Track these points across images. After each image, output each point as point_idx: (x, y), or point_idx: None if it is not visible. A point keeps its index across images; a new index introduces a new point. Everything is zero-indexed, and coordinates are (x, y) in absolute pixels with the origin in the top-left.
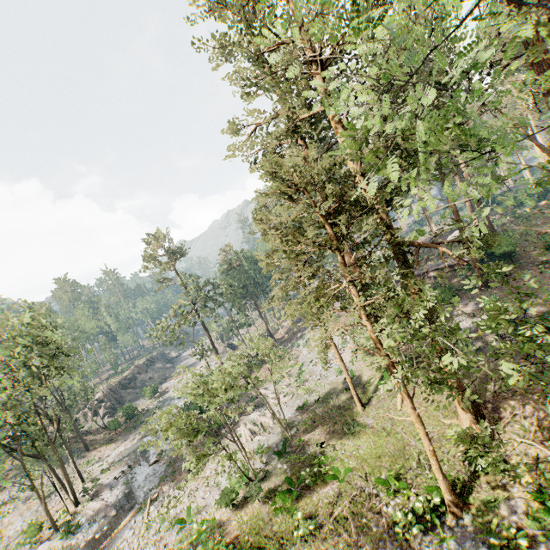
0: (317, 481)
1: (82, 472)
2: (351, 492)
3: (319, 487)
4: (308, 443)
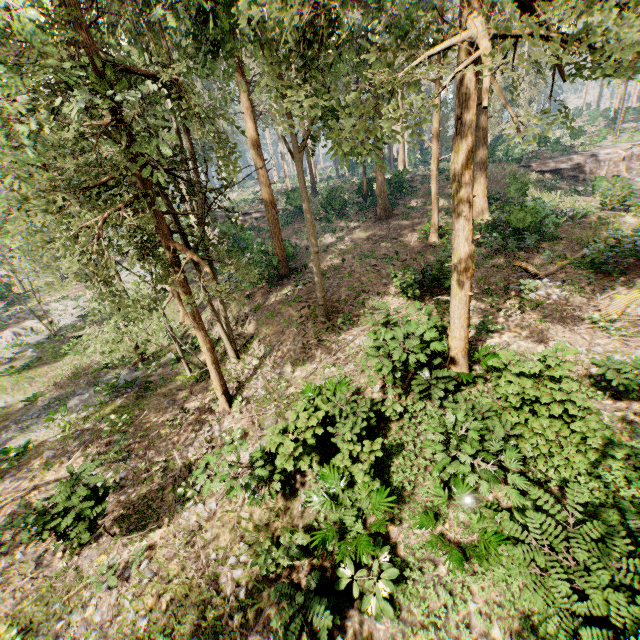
0: (57, 359)
1: None
2: (78, 361)
3: (56, 362)
4: (70, 338)
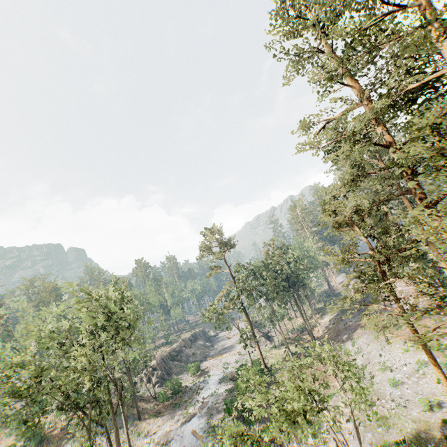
0: None
1: (132, 443)
2: None
3: None
4: None
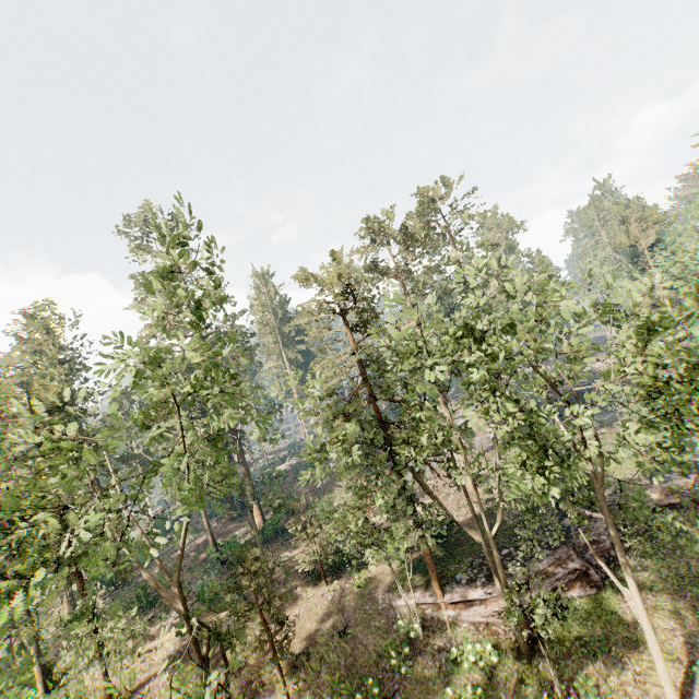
0: None
1: None
2: None
3: None
4: None
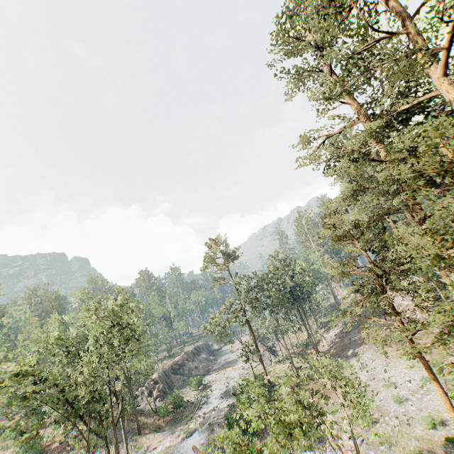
0: None
1: None
2: None
3: None
4: None
